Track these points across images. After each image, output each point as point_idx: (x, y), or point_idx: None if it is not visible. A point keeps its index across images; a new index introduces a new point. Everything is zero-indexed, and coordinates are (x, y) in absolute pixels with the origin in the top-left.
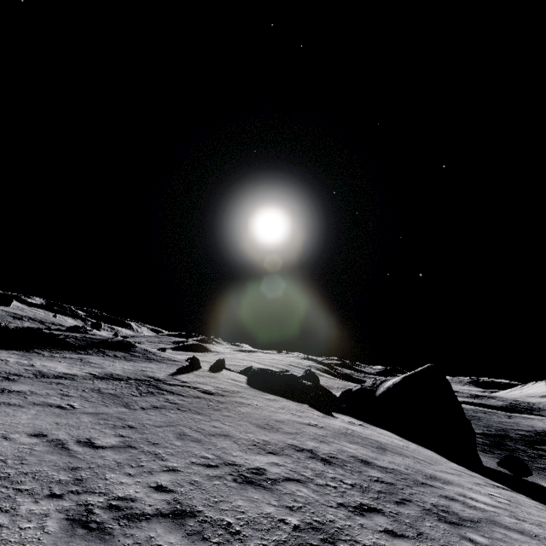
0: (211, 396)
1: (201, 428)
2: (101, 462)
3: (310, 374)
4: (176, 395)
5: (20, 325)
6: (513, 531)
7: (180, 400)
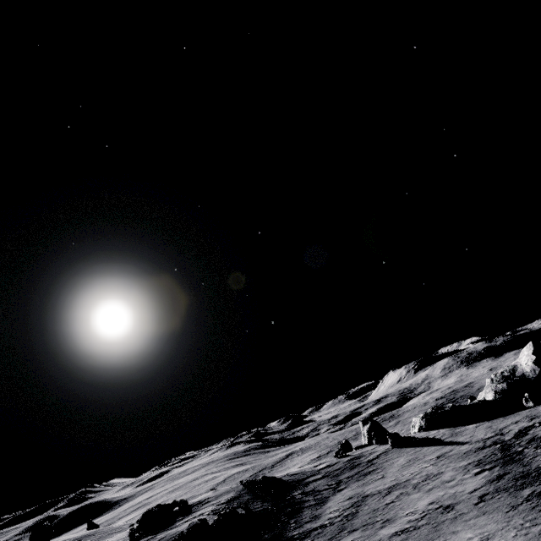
0: None
1: None
2: None
3: (373, 423)
4: None
5: None
6: None
7: None
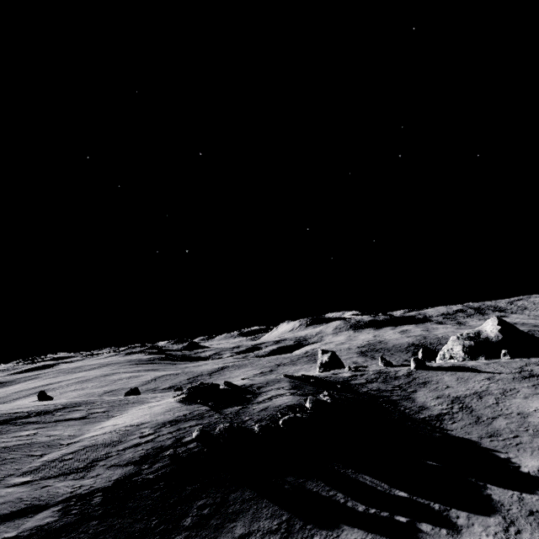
0: None
1: None
2: None
3: (334, 353)
4: None
5: (117, 432)
6: None
7: None
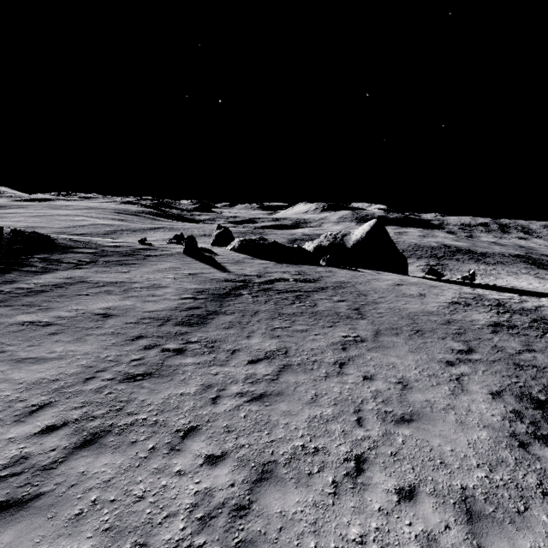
0: (317, 284)
1: (417, 313)
2: (502, 356)
3: (226, 231)
4: (312, 293)
5: None
6: (541, 307)
7: (332, 296)
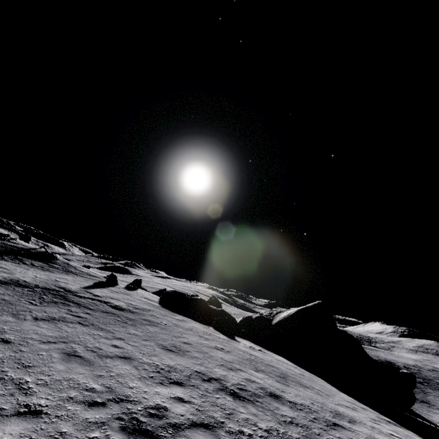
0: (120, 311)
1: (99, 347)
2: None
3: (214, 301)
4: (82, 307)
5: None
6: None
7: (85, 313)
